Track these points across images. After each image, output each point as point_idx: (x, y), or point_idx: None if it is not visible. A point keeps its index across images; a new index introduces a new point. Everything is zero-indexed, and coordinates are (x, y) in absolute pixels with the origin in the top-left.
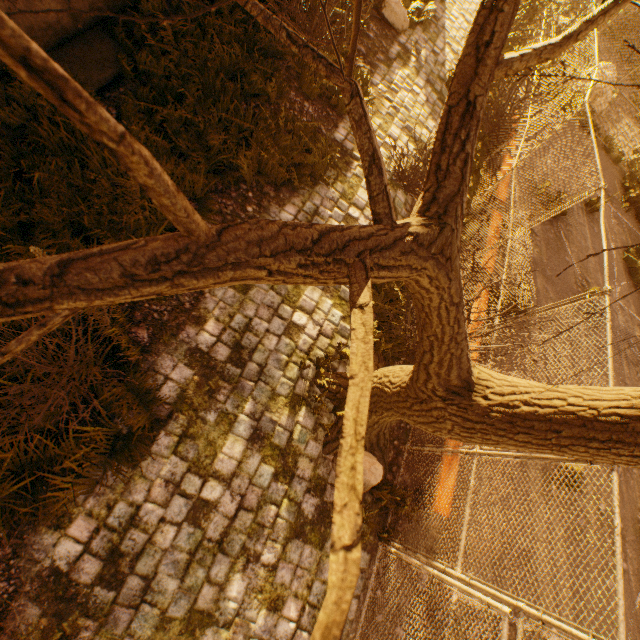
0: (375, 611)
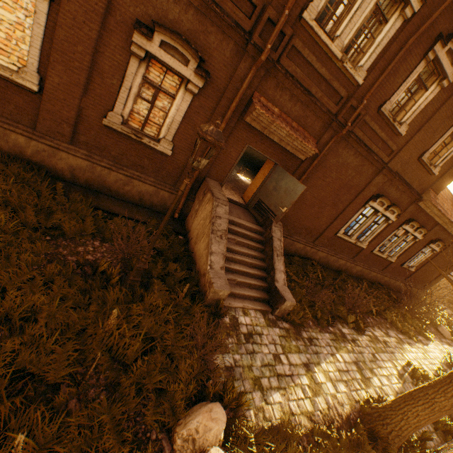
0: None
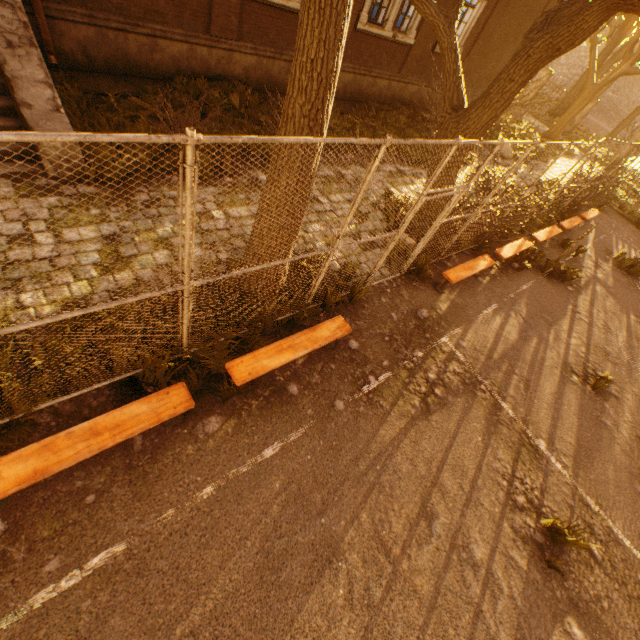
0: (382, 294)
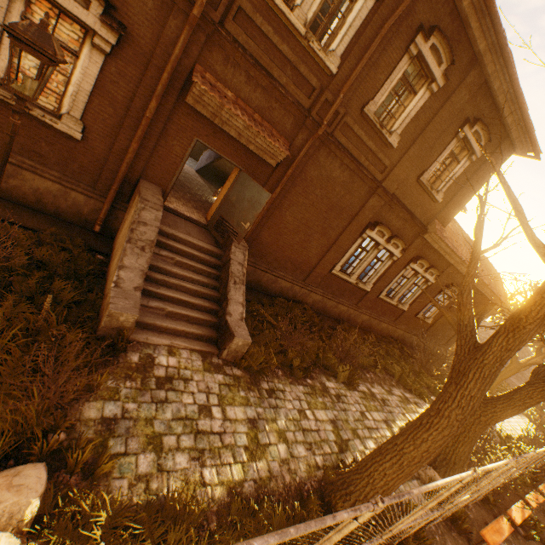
0: (433, 541)
